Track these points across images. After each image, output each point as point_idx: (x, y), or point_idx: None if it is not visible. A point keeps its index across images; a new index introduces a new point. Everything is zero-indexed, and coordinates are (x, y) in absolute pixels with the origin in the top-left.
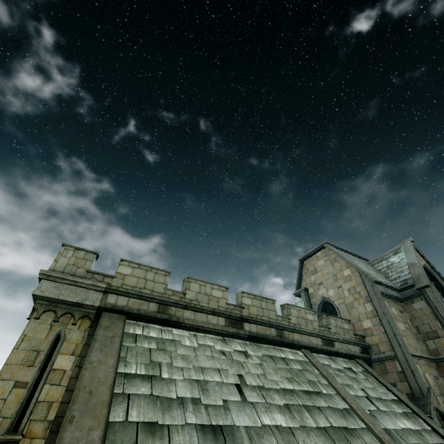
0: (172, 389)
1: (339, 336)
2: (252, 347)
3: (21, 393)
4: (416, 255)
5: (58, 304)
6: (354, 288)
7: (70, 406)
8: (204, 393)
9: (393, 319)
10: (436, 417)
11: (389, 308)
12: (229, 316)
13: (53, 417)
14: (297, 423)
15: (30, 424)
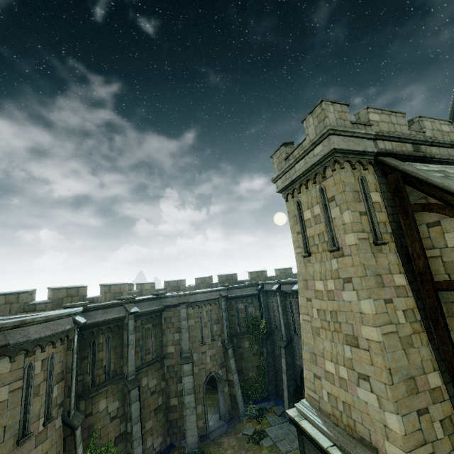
0: None
1: None
2: None
3: (365, 218)
4: None
5: (348, 156)
6: None
7: None
8: None
9: None
10: None
11: None
12: None
13: (390, 231)
14: None
15: (381, 235)
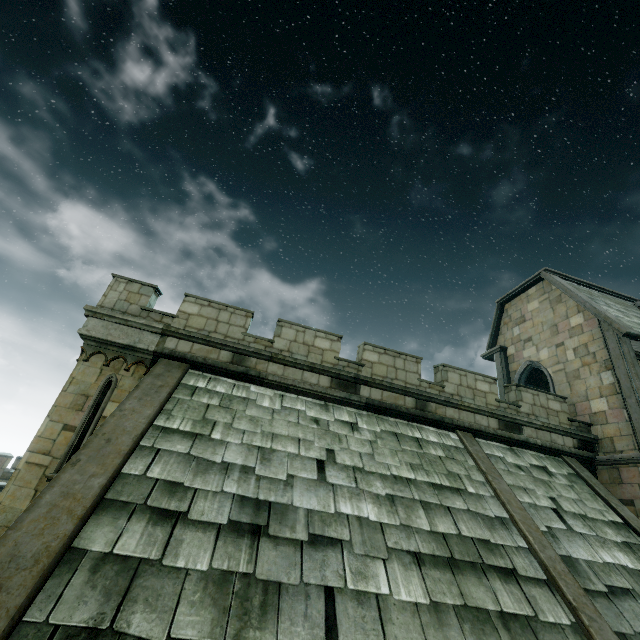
0: (219, 452)
1: (536, 419)
2: (369, 419)
3: (70, 436)
4: None
5: (108, 347)
6: (585, 347)
7: (79, 450)
8: (263, 463)
9: None
10: None
11: None
12: (338, 374)
13: None
14: (398, 520)
15: None
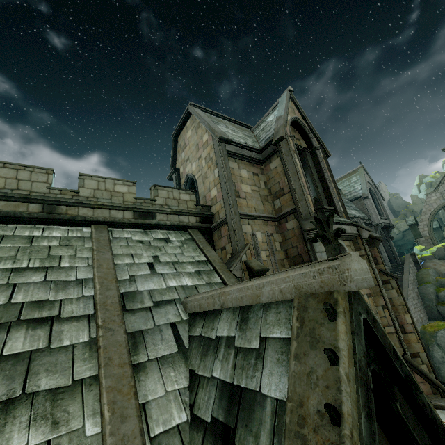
0: None
1: (168, 207)
2: None
3: None
4: (286, 105)
5: None
6: (208, 155)
7: None
8: None
9: (231, 180)
10: (238, 269)
11: (237, 170)
12: None
13: None
14: None
15: None
